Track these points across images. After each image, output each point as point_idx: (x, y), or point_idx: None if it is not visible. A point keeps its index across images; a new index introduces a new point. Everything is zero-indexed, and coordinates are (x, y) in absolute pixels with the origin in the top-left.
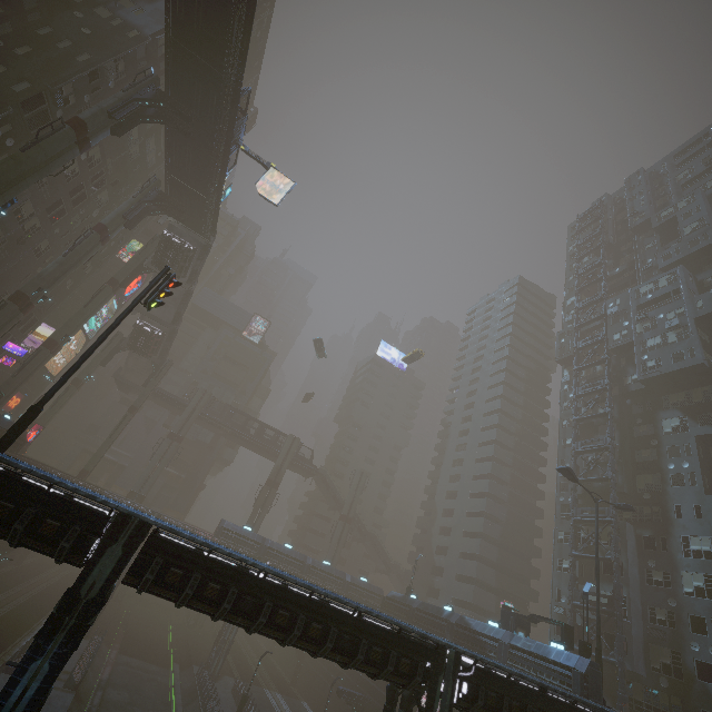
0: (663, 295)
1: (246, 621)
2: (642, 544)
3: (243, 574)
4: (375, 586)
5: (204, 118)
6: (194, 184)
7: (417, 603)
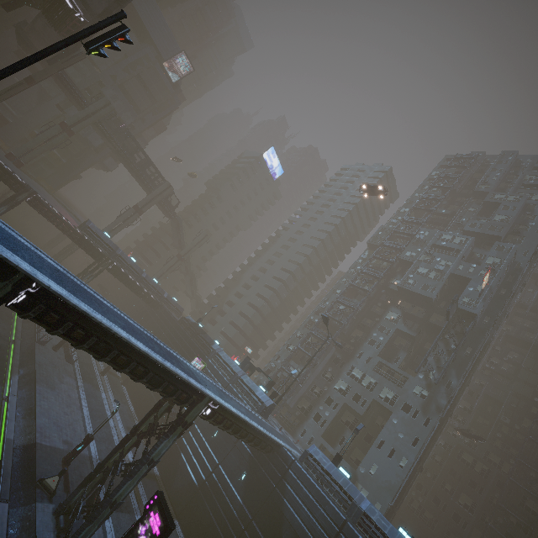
0: (450, 248)
1: (96, 355)
2: (333, 359)
3: (104, 332)
4: (180, 306)
5: None
6: None
7: (201, 331)
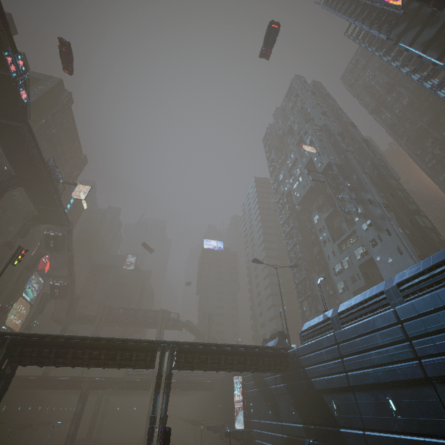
0: (294, 162)
1: (64, 359)
2: (323, 281)
3: (57, 342)
4: None
5: (35, 178)
6: (47, 205)
7: None
